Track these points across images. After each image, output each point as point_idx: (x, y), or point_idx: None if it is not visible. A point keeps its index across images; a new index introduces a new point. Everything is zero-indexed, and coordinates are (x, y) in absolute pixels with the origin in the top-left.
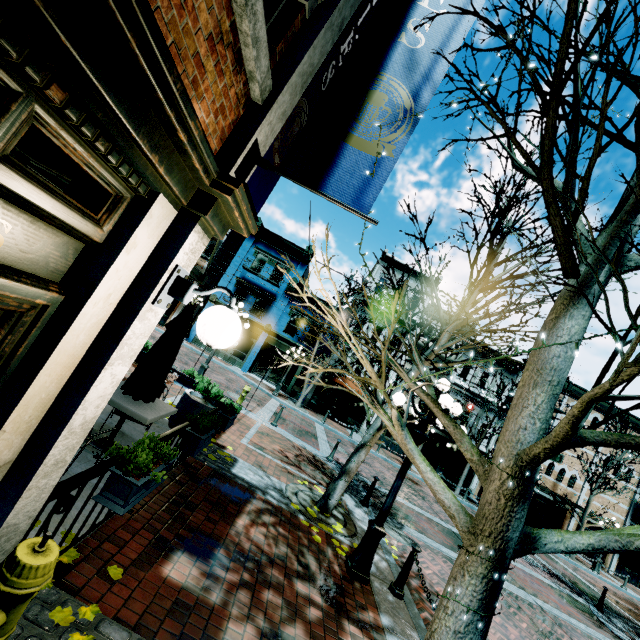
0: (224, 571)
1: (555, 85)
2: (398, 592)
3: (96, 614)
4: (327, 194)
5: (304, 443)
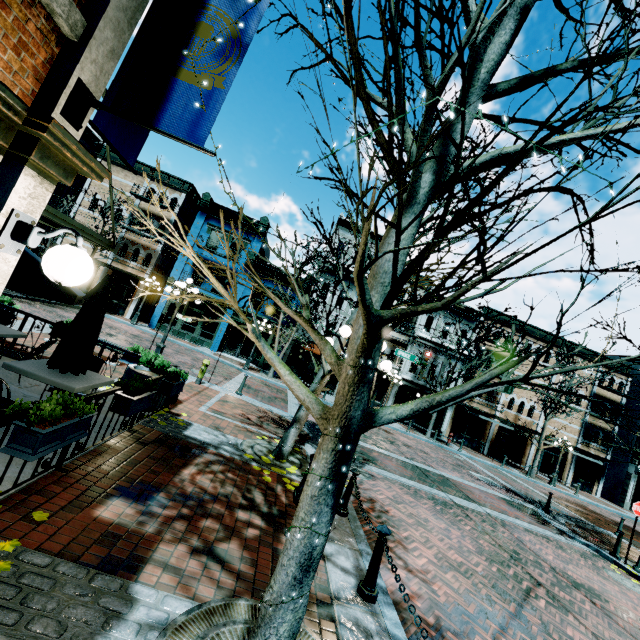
0: (162, 509)
1: (346, 2)
2: (342, 511)
3: (17, 547)
4: (161, 129)
5: (271, 407)
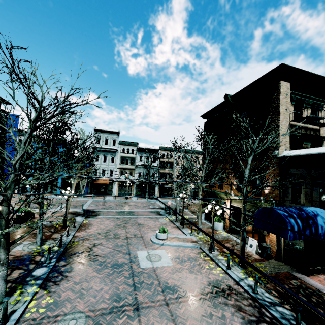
0: (28, 236)
1: None
2: (74, 227)
3: None
4: None
5: (74, 209)
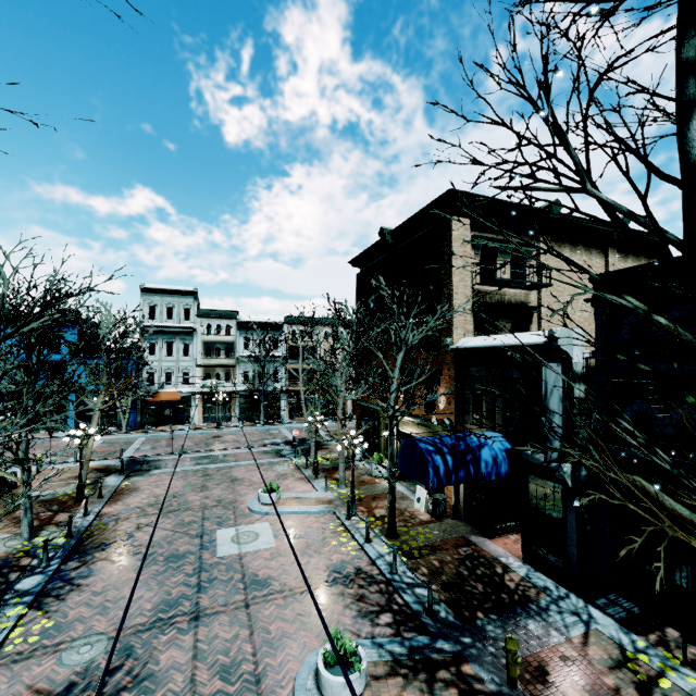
0: (5, 523)
1: None
2: (99, 497)
3: None
4: None
5: (103, 461)
